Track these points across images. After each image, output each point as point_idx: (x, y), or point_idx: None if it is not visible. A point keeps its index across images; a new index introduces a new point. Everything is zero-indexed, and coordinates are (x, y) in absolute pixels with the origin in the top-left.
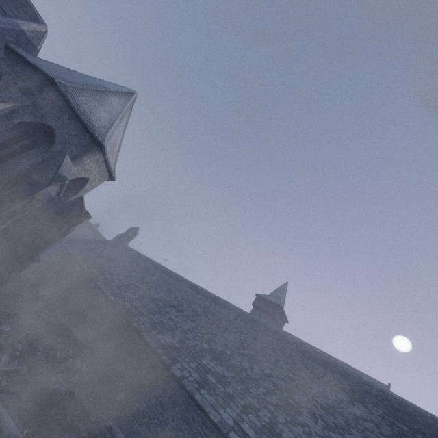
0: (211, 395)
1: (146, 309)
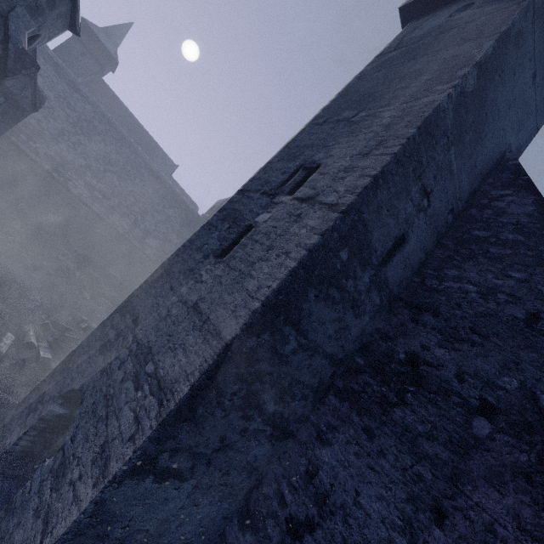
0: (103, 208)
1: None
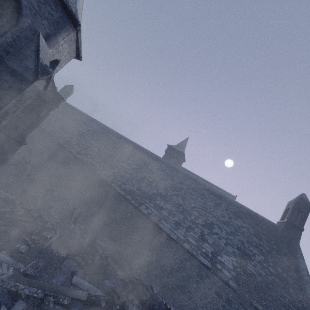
0: (168, 223)
1: (106, 165)
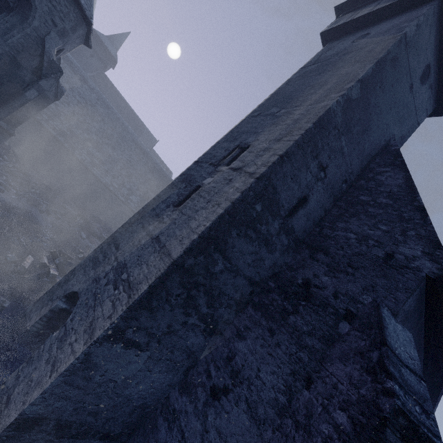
0: (99, 171)
1: None
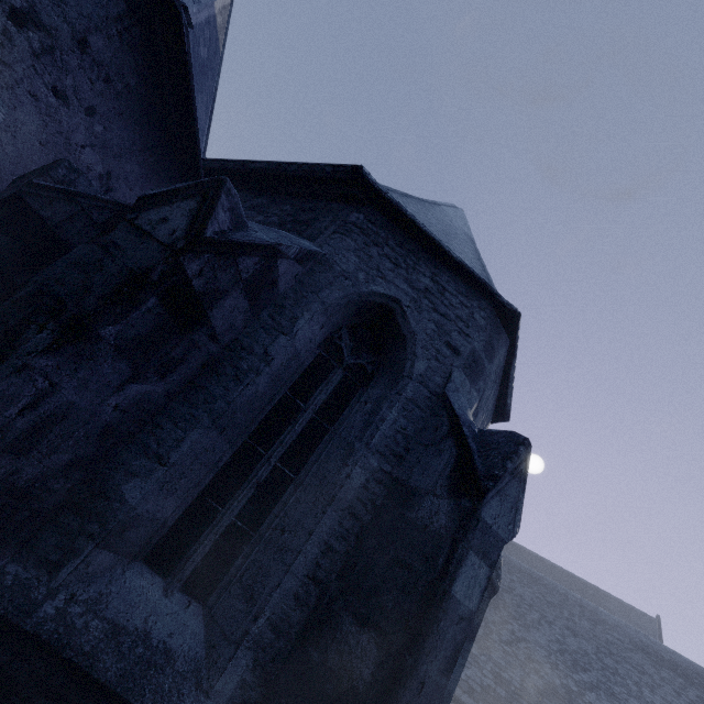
0: None
1: None
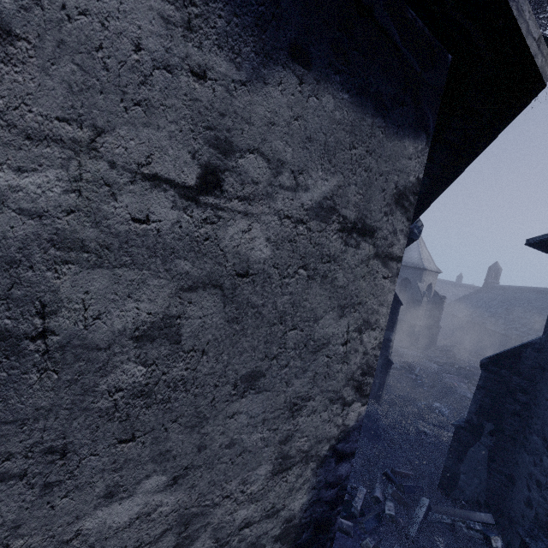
0: None
1: (531, 330)
